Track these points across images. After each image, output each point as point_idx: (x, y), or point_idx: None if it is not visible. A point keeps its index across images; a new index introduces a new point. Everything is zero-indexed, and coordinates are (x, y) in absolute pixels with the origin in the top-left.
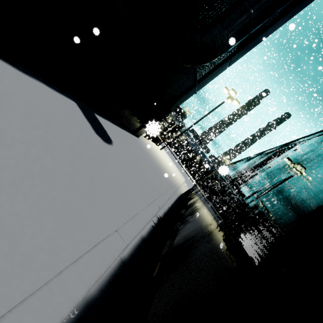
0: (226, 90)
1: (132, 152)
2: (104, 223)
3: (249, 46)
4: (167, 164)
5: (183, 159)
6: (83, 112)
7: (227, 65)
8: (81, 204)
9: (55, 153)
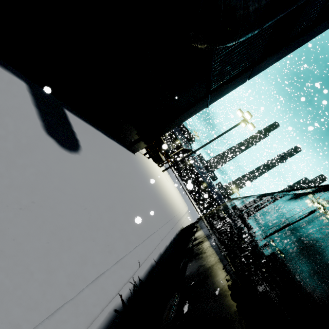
0: (240, 112)
1: (116, 168)
2: None
3: (274, 57)
4: (168, 189)
5: None
6: (34, 98)
7: (247, 77)
8: None
9: None
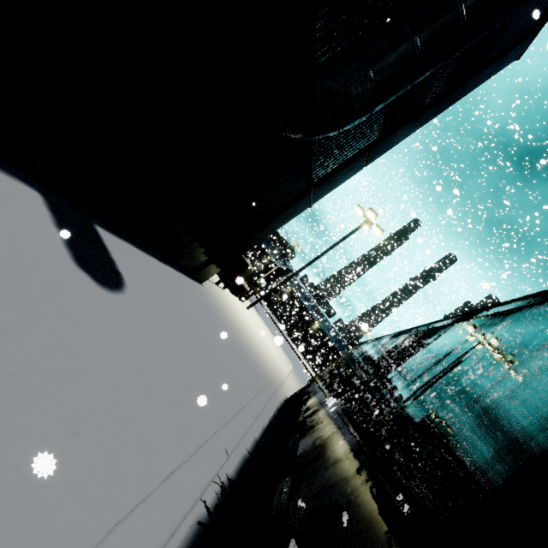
0: (361, 210)
1: (178, 311)
2: None
3: (398, 134)
4: (258, 337)
5: (290, 326)
6: (54, 214)
7: (363, 163)
8: None
9: None
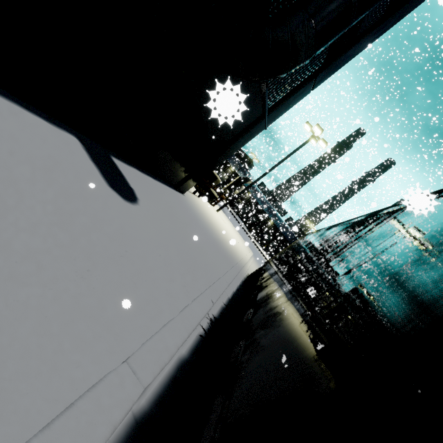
0: (309, 126)
1: (171, 215)
2: (100, 348)
3: (342, 59)
4: (226, 232)
5: (250, 224)
6: (88, 152)
7: (310, 88)
8: (50, 316)
9: (12, 217)
